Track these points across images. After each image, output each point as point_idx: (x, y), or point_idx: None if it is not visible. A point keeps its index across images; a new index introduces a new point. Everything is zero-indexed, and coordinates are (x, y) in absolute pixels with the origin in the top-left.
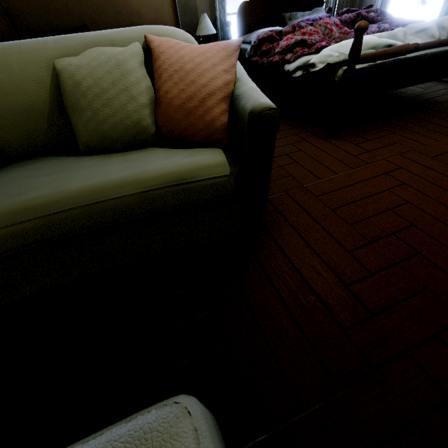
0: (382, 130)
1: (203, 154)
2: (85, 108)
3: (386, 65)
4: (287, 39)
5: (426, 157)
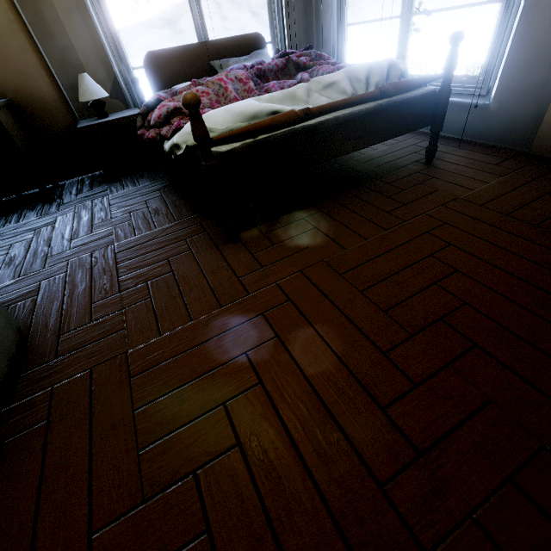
0: (302, 223)
1: None
2: None
3: (274, 140)
4: (159, 107)
5: (334, 275)
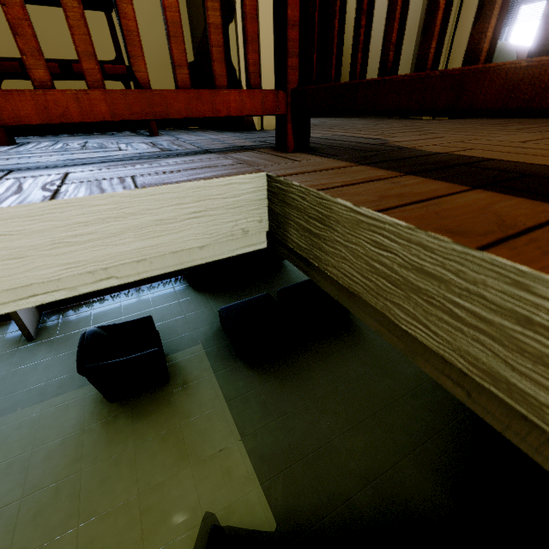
0: None
1: None
2: (501, 57)
3: None
4: None
5: None
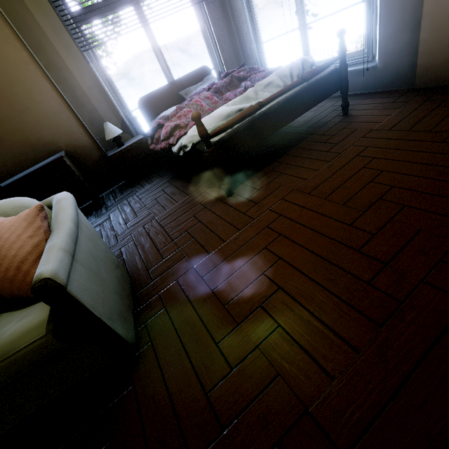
0: (272, 173)
1: (33, 313)
2: None
3: (244, 126)
4: (165, 128)
5: (304, 195)
